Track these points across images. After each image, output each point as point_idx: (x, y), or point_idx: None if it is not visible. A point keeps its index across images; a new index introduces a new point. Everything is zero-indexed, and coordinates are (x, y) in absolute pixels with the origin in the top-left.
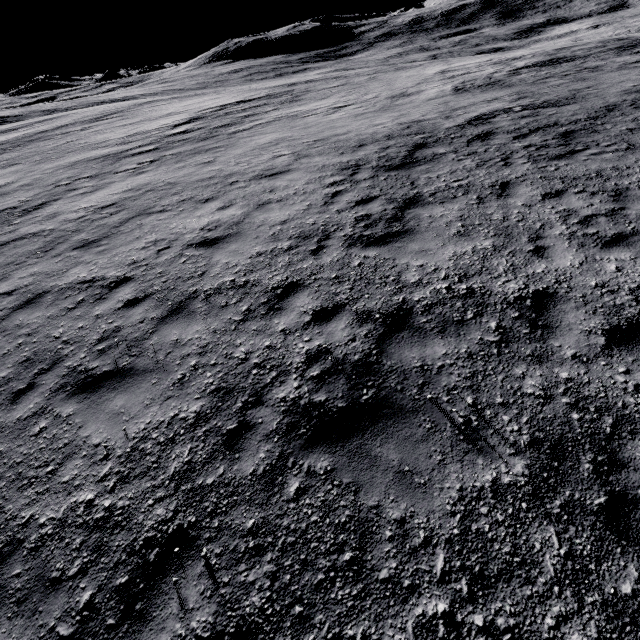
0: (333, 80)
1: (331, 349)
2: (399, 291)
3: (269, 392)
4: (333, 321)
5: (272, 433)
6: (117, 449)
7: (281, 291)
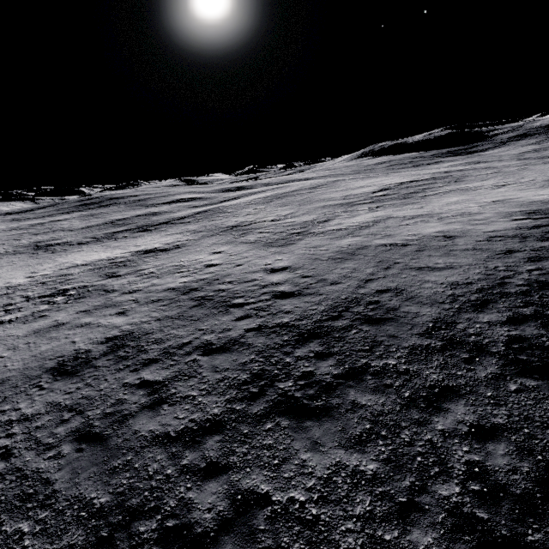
0: (484, 169)
1: (543, 268)
2: None
3: (513, 276)
4: (541, 261)
5: (520, 285)
6: (445, 283)
7: (505, 252)
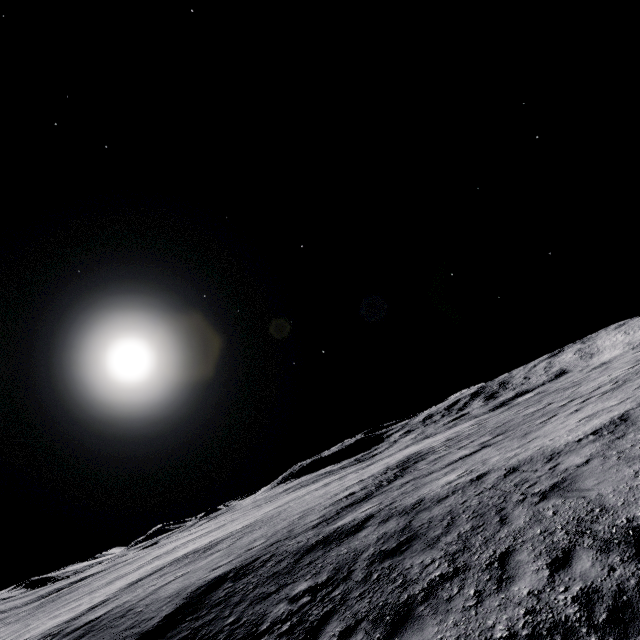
0: (265, 505)
1: None
2: (45, 638)
3: None
4: None
5: None
6: None
7: None
